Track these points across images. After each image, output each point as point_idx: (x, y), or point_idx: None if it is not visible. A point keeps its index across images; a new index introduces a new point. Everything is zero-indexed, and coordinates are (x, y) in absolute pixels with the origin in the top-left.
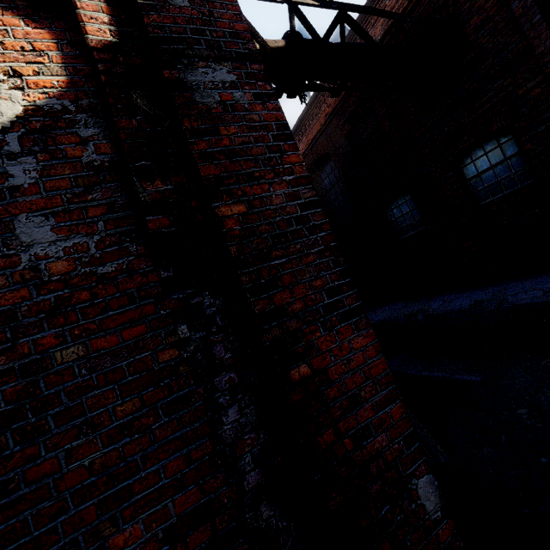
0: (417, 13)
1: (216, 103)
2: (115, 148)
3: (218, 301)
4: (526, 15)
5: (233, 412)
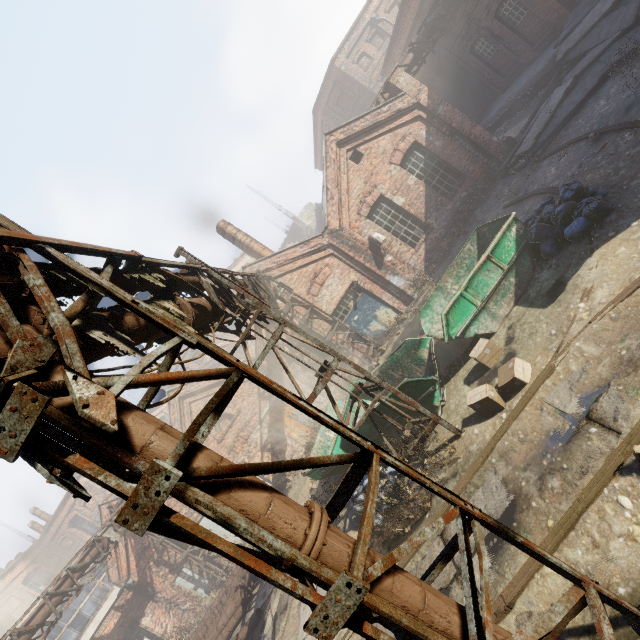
0: None
1: (443, 113)
2: (435, 129)
3: (458, 137)
4: None
5: (467, 147)
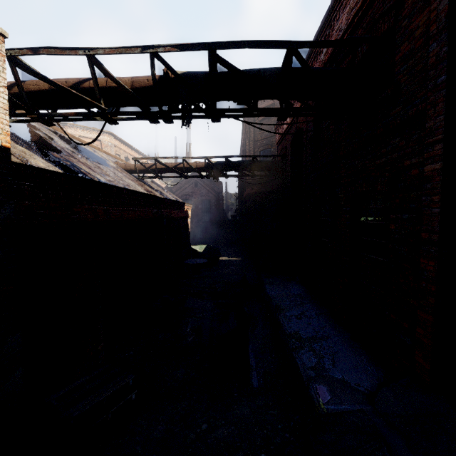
0: (373, 9)
1: None
2: None
3: None
4: (436, 69)
5: None
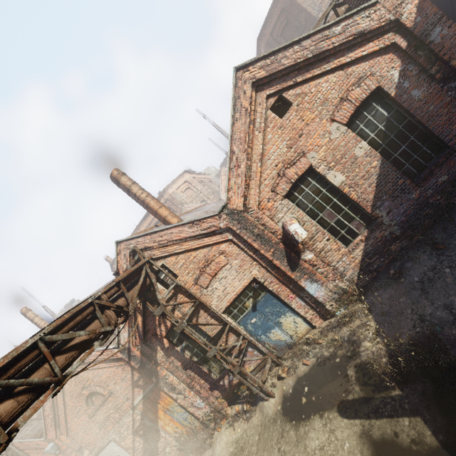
0: None
1: (440, 40)
2: (417, 67)
3: (454, 83)
4: None
5: None
